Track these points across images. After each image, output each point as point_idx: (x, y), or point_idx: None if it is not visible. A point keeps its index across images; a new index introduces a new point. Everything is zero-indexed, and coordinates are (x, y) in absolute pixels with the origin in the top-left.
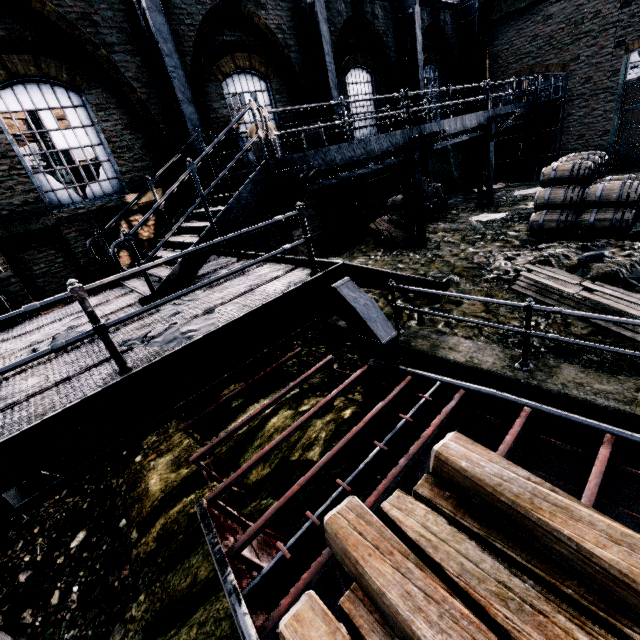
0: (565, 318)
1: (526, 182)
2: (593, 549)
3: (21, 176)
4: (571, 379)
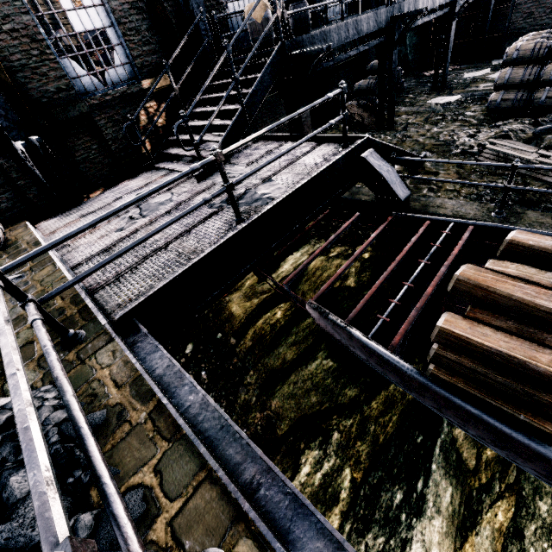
0: (524, 180)
1: (473, 64)
2: None
3: (51, 61)
4: (535, 220)
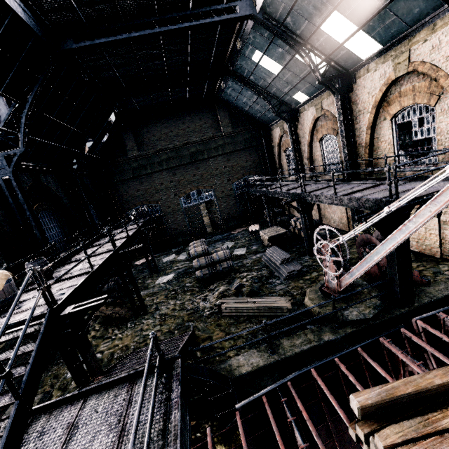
0: (257, 319)
1: (162, 253)
2: (408, 391)
3: None
4: (290, 345)
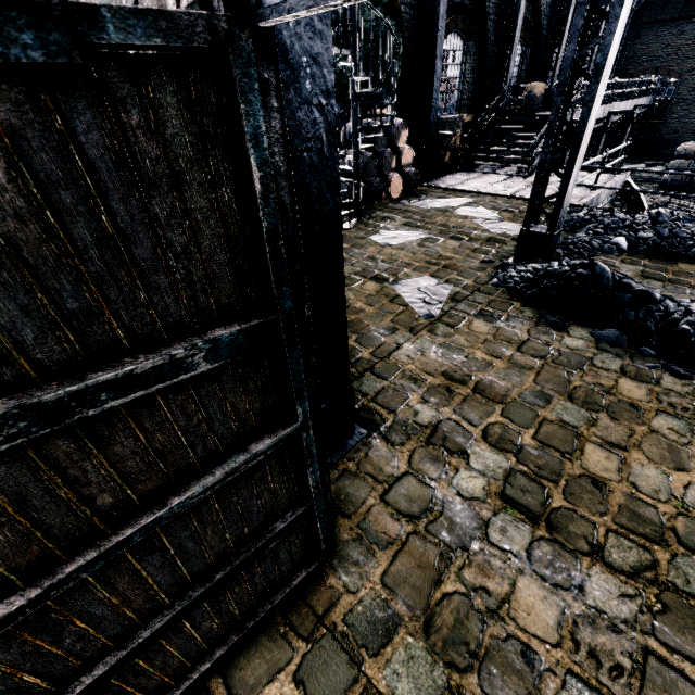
0: None
1: (628, 160)
2: None
3: None
4: None
